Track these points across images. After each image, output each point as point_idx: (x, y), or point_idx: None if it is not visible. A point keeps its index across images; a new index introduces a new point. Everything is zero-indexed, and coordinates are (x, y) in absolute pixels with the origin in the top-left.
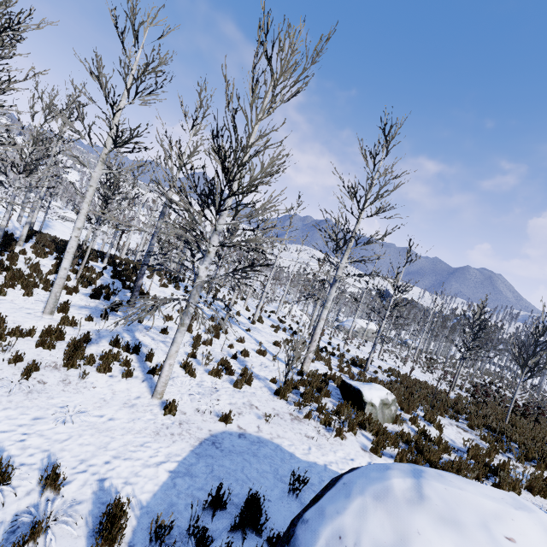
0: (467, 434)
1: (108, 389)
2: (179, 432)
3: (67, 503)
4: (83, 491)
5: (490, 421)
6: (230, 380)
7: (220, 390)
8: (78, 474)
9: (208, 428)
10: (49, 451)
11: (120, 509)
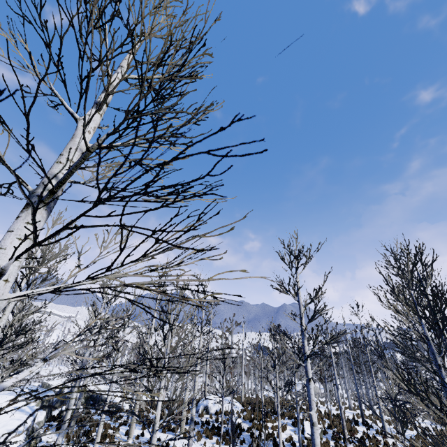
0: None
1: None
2: None
3: None
4: None
5: None
6: None
7: None
8: None
9: None
10: None
11: None
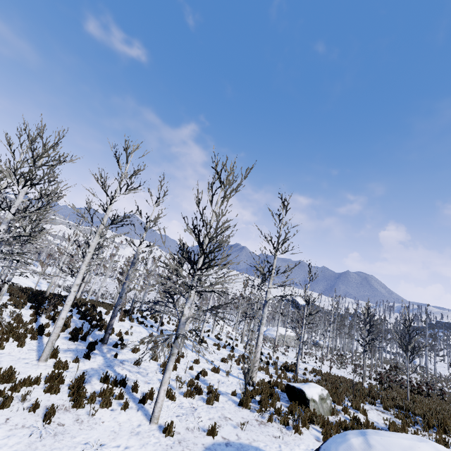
0: (385, 415)
1: (114, 422)
2: (181, 449)
3: None
4: None
5: (397, 401)
6: (201, 399)
7: (198, 408)
8: None
9: (201, 442)
10: None
11: None
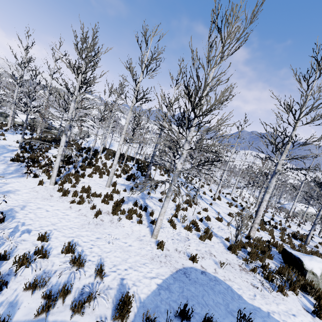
0: None
1: (130, 228)
2: (165, 261)
3: (105, 287)
4: (113, 282)
5: None
6: (197, 234)
7: (191, 239)
8: (112, 272)
9: (182, 263)
10: (101, 256)
11: (128, 299)
